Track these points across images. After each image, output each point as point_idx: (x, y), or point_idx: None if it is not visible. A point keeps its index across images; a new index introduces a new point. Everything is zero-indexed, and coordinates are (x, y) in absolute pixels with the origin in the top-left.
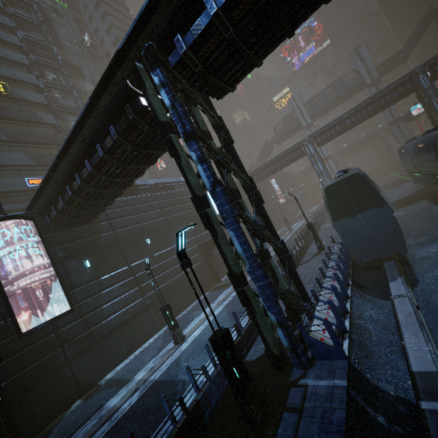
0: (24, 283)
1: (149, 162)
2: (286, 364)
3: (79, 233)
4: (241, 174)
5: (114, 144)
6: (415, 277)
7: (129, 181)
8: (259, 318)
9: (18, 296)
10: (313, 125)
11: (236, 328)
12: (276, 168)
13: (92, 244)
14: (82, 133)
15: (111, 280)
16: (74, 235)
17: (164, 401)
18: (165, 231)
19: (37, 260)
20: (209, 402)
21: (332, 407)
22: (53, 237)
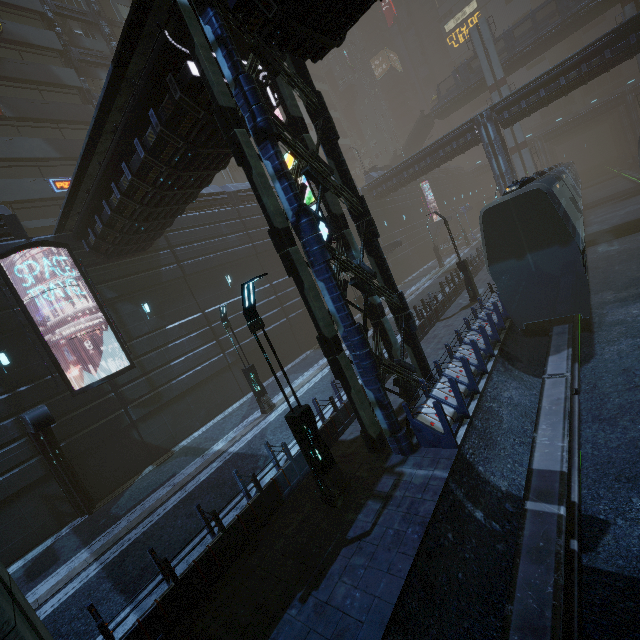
0: (68, 331)
1: (216, 165)
2: (385, 448)
3: (131, 265)
4: (346, 193)
5: (159, 139)
6: (592, 350)
7: (191, 194)
8: (354, 394)
9: (64, 347)
10: (506, 83)
11: (331, 401)
12: (430, 164)
13: (150, 282)
14: (111, 120)
15: (179, 331)
16: (125, 268)
17: (236, 476)
18: (252, 265)
19: (80, 302)
20: (289, 481)
21: (423, 498)
22: (96, 271)
